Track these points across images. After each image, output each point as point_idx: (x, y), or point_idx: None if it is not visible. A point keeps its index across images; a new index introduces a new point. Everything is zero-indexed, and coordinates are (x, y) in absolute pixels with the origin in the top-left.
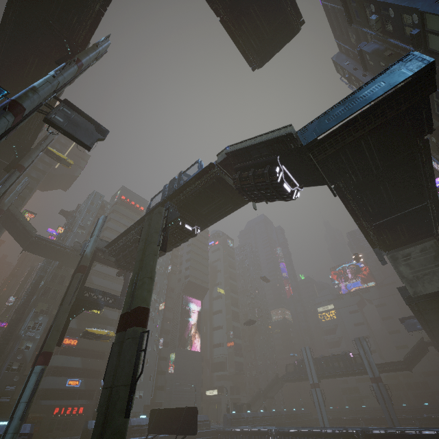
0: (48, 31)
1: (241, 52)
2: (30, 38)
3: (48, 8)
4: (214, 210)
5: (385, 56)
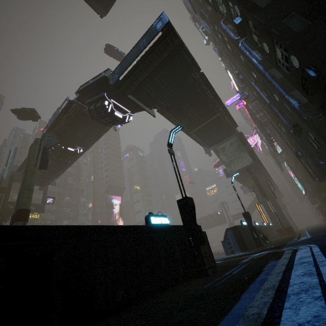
0: None
1: (86, 1)
2: None
3: None
4: (87, 134)
5: (199, 2)
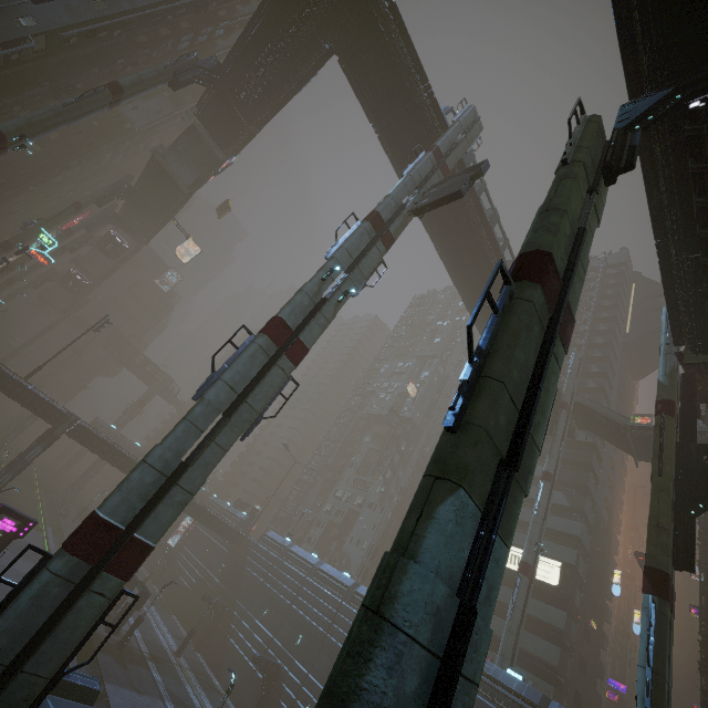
0: None
1: None
2: None
3: (411, 154)
4: None
5: None
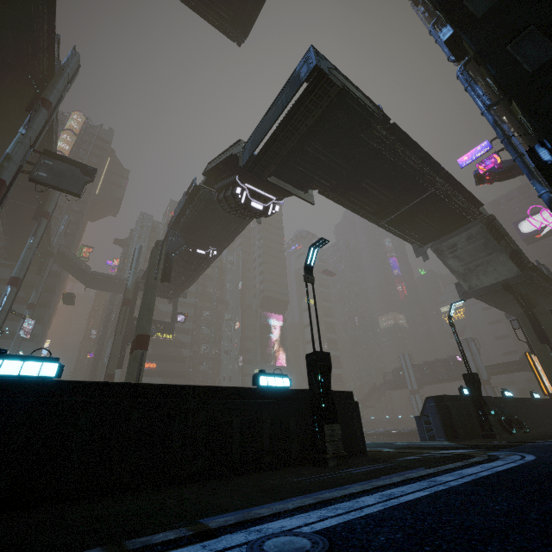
0: (12, 70)
1: (216, 27)
2: (1, 82)
3: (1, 46)
4: (220, 230)
5: None
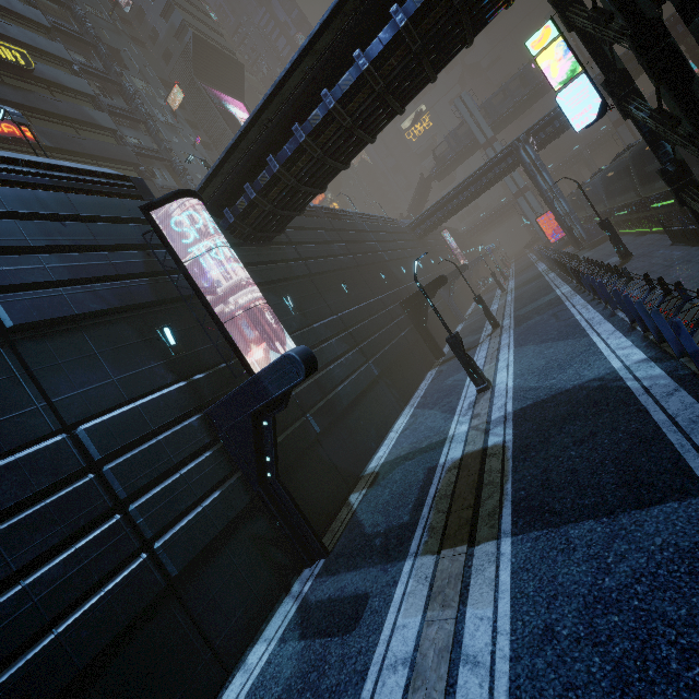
0: None
1: None
2: None
3: None
4: None
5: None
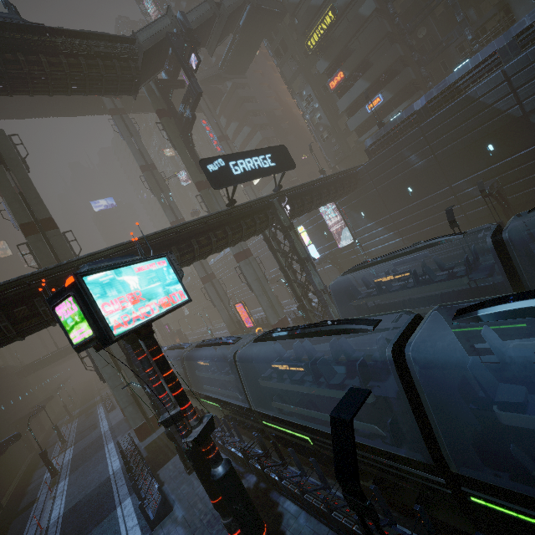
0: None
1: None
2: None
3: None
4: None
5: None
